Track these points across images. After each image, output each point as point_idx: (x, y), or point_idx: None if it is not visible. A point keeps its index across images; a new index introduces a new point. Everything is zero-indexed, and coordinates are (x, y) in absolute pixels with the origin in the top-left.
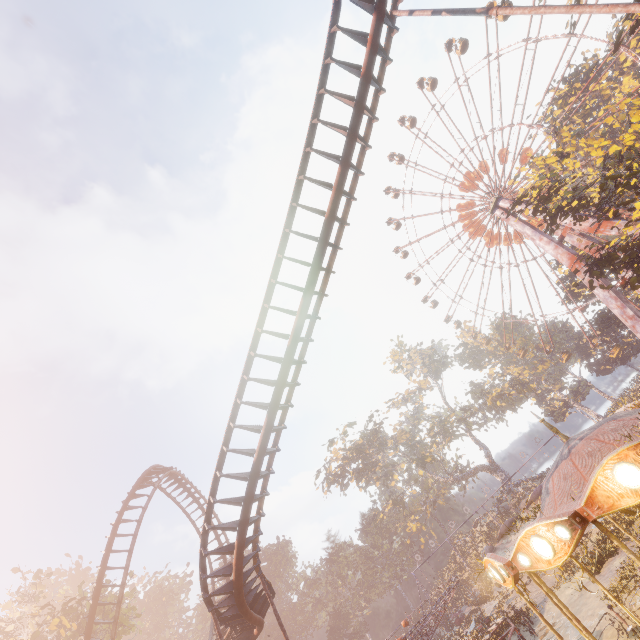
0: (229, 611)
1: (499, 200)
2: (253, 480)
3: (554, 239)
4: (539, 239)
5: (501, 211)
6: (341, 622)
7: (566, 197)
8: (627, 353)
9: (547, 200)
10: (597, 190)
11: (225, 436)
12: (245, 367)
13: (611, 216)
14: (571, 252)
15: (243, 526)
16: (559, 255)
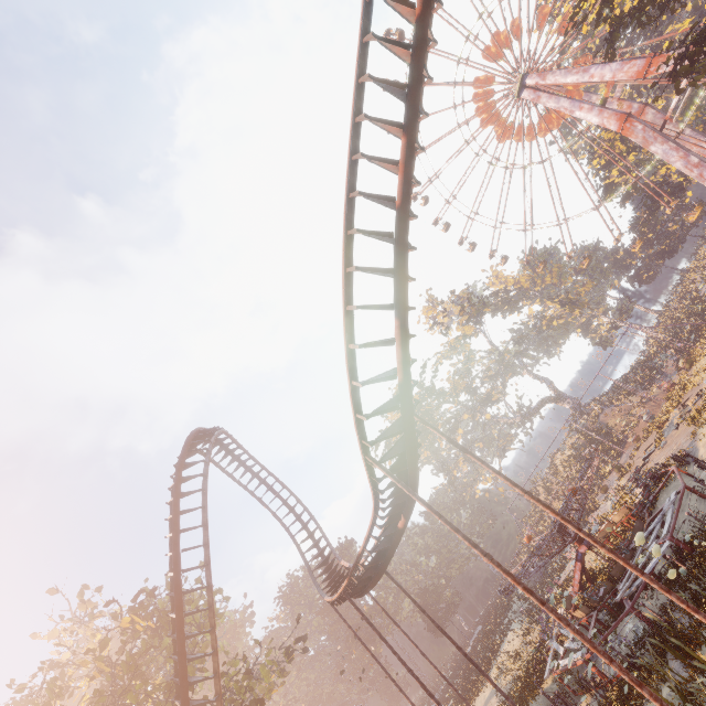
0: (390, 454)
1: (525, 77)
2: (403, 230)
3: (596, 104)
4: (579, 109)
5: (529, 90)
6: (432, 597)
7: None
8: (674, 243)
9: None
10: None
11: (349, 180)
12: (358, 67)
13: None
14: (618, 112)
15: (403, 297)
16: (605, 120)
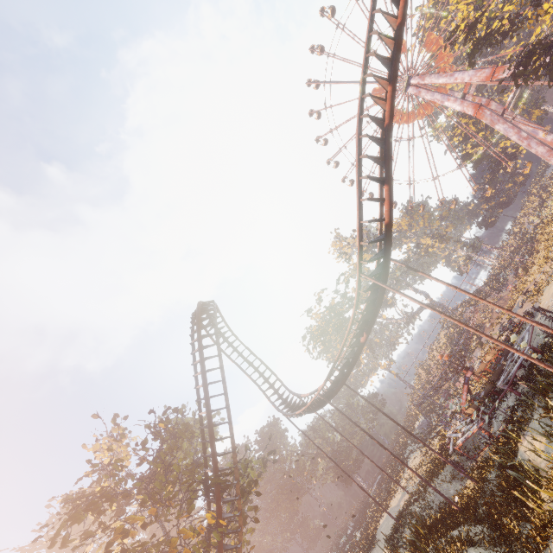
0: (373, 273)
1: (410, 79)
2: (390, 137)
3: (458, 98)
4: (447, 100)
5: (413, 87)
6: (344, 455)
7: (489, 19)
8: (510, 196)
9: (475, 25)
10: (510, 9)
11: (360, 108)
12: (367, 48)
13: (529, 16)
14: (474, 103)
15: (390, 173)
16: (465, 108)
